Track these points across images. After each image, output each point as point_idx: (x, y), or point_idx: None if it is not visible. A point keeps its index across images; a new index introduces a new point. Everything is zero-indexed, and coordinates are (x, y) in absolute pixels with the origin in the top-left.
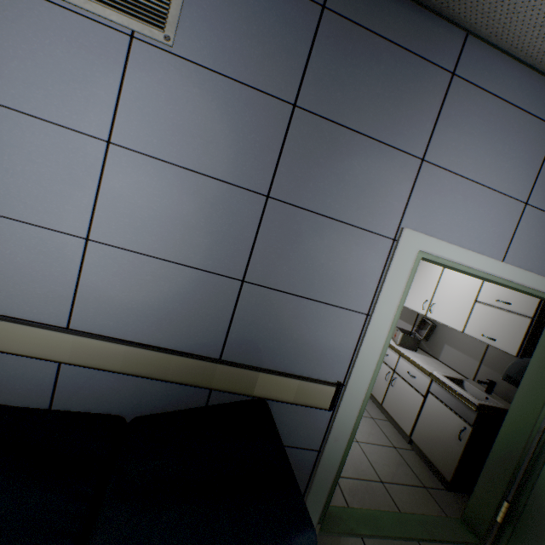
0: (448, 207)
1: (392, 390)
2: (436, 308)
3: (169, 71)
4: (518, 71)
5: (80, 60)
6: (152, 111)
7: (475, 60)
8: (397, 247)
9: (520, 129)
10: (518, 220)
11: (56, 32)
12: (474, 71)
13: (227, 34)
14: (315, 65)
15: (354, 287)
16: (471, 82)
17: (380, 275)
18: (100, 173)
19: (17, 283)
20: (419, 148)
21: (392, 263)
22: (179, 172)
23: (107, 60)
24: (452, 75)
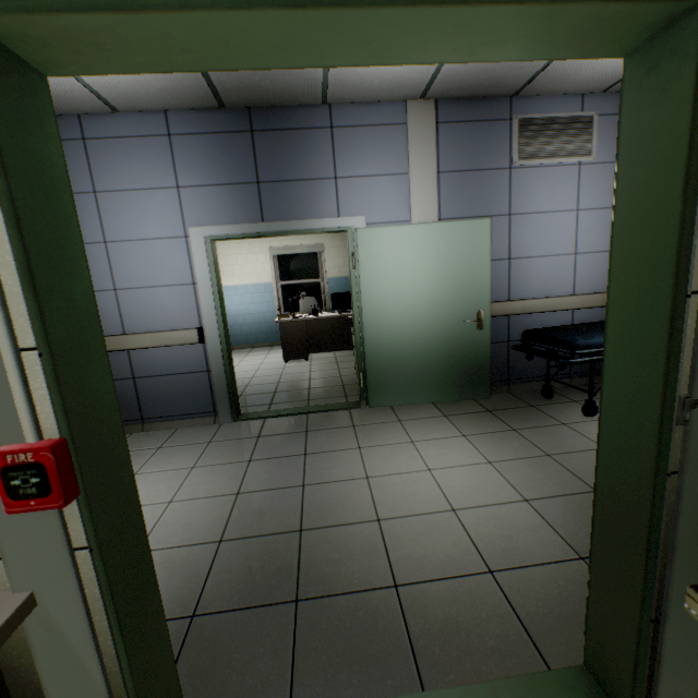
0: None
1: None
2: None
3: (594, 171)
4: None
5: (563, 183)
6: (591, 190)
7: None
8: None
9: None
10: None
11: (553, 176)
12: None
13: (613, 145)
14: None
15: None
16: None
17: None
18: (576, 224)
19: (553, 282)
20: None
21: None
22: (604, 211)
23: (572, 178)
24: None
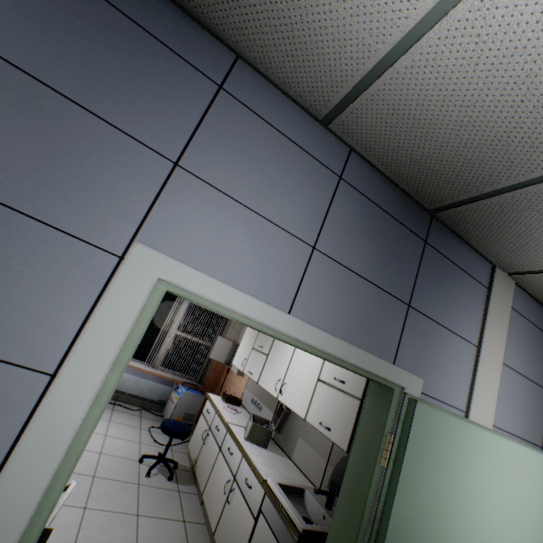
0: (212, 230)
1: (228, 509)
2: (287, 389)
3: None
4: (296, 111)
5: None
6: None
7: (248, 84)
8: (120, 267)
9: (302, 167)
10: (306, 264)
11: None
12: (247, 94)
13: None
14: (12, 1)
15: (32, 323)
16: (243, 102)
17: (89, 308)
18: None
19: None
20: (172, 149)
21: (108, 290)
22: None
23: None
24: (220, 88)
